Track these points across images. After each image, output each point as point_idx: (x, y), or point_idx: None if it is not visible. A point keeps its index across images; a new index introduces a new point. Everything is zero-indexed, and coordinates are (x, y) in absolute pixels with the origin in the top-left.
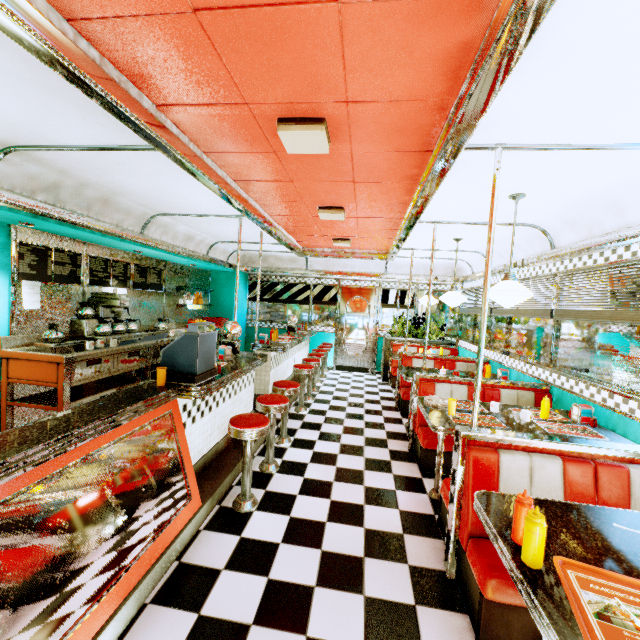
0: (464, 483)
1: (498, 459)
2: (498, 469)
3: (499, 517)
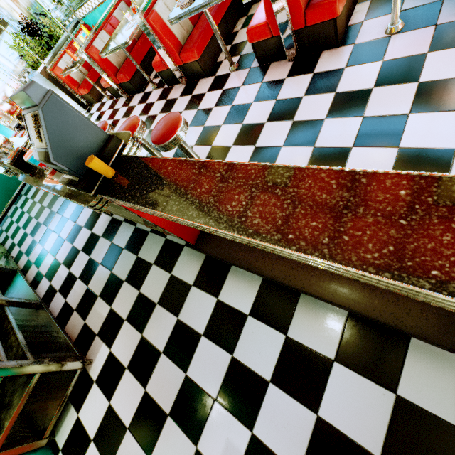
0: None
1: None
2: None
3: None
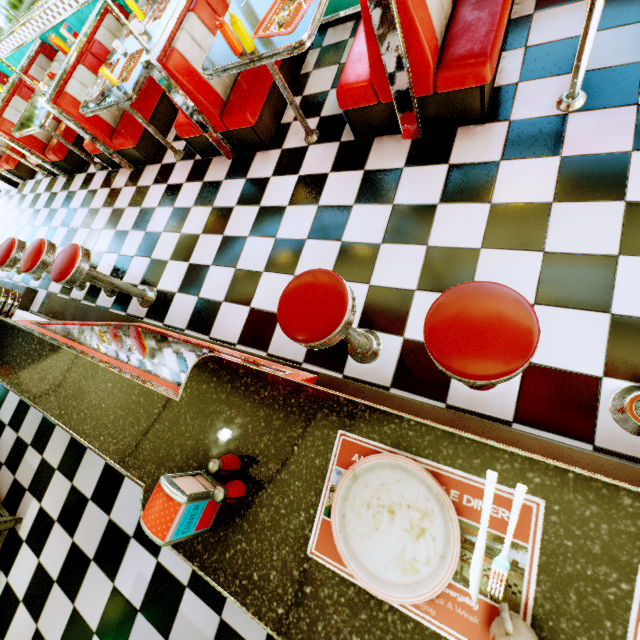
0: (188, 94)
1: (179, 52)
2: (186, 59)
3: (223, 61)
